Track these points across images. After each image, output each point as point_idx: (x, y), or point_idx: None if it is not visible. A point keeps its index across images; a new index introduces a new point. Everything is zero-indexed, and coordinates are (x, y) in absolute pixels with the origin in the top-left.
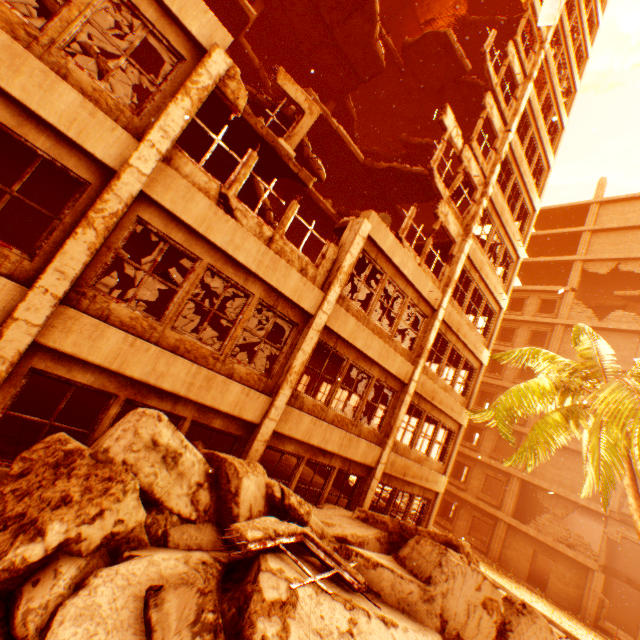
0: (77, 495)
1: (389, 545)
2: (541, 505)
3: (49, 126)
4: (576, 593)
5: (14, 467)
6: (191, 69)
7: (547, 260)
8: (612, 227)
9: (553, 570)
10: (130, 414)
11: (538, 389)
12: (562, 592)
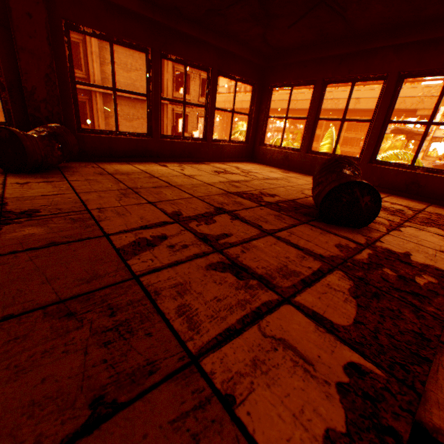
0: None
1: None
2: None
3: None
4: None
5: None
6: None
7: None
8: None
9: None
10: None
11: None
12: None
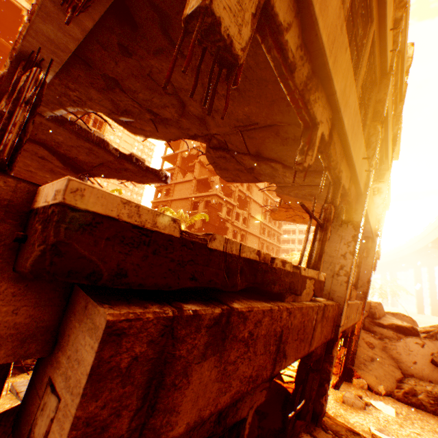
0: None
1: None
2: None
3: None
4: None
5: None
6: None
7: (171, 154)
8: None
9: None
10: None
11: None
12: None
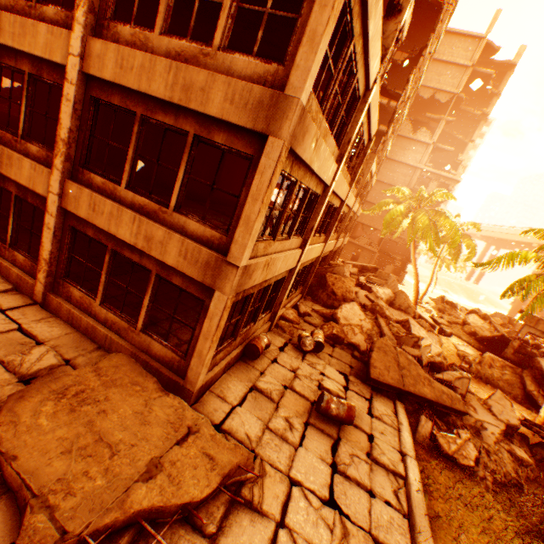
0: (350, 285)
1: (358, 271)
2: (355, 227)
3: (339, 198)
4: (368, 261)
5: (329, 283)
6: (364, 149)
7: None
8: (443, 60)
9: (361, 255)
10: (344, 266)
11: (399, 211)
12: (363, 262)
